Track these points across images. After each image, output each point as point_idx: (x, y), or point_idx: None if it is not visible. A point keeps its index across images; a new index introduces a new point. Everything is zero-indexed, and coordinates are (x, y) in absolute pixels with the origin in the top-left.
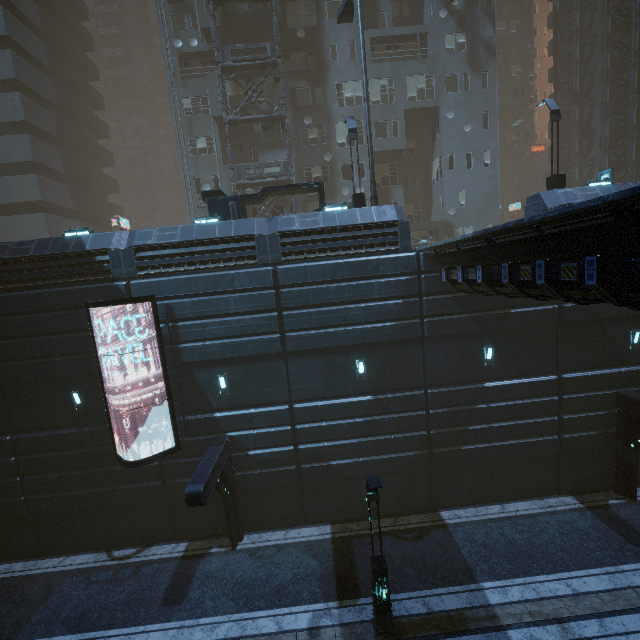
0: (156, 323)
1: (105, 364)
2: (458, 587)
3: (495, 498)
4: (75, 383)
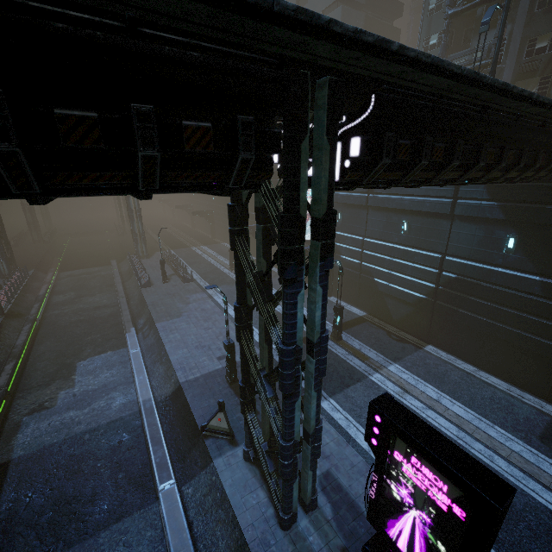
0: None
1: None
2: (383, 356)
3: (478, 364)
4: None
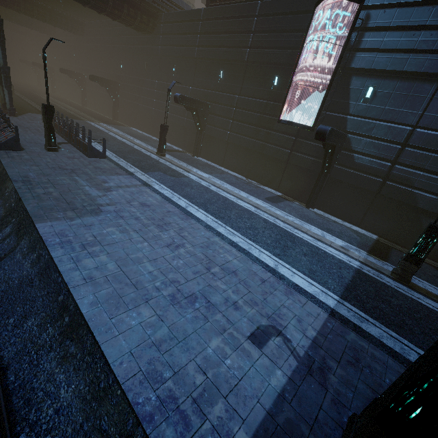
0: (352, 25)
1: (301, 59)
2: None
3: None
4: (279, 71)
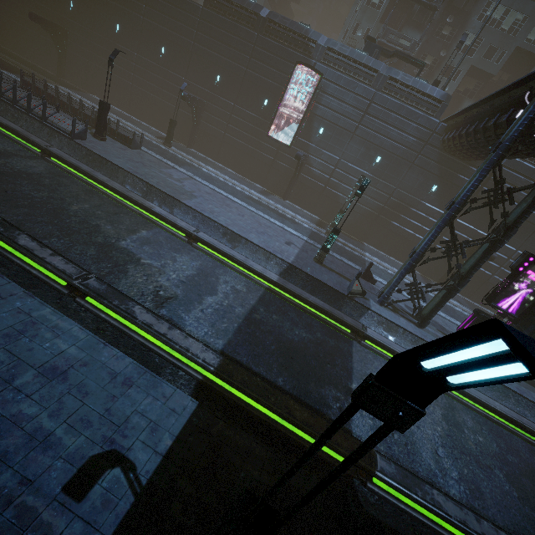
0: (316, 87)
1: (285, 95)
2: (357, 247)
3: (388, 253)
4: (268, 96)
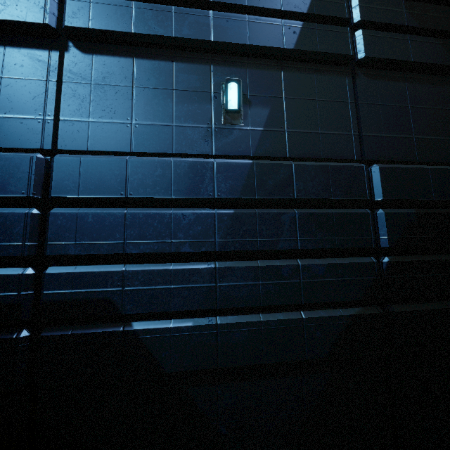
0: None
1: None
2: None
3: None
4: None
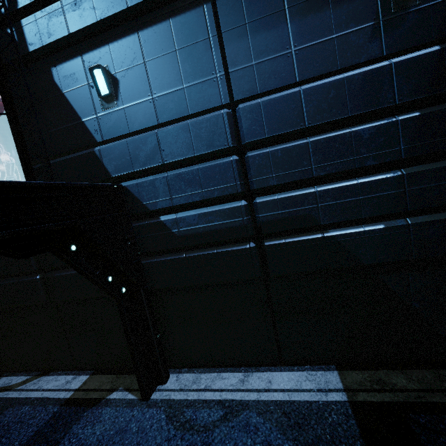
0: None
1: None
2: None
3: None
4: None
